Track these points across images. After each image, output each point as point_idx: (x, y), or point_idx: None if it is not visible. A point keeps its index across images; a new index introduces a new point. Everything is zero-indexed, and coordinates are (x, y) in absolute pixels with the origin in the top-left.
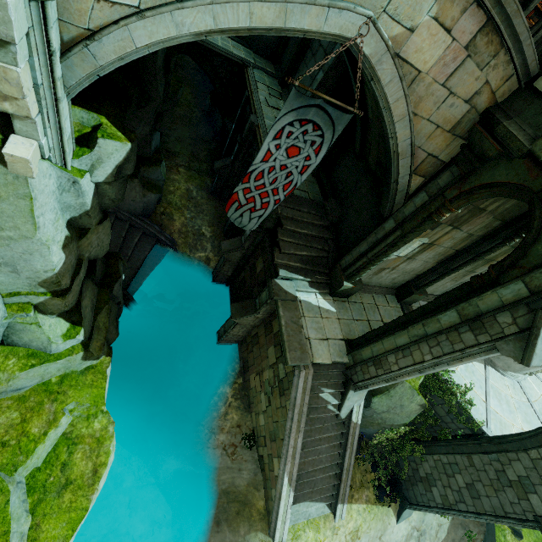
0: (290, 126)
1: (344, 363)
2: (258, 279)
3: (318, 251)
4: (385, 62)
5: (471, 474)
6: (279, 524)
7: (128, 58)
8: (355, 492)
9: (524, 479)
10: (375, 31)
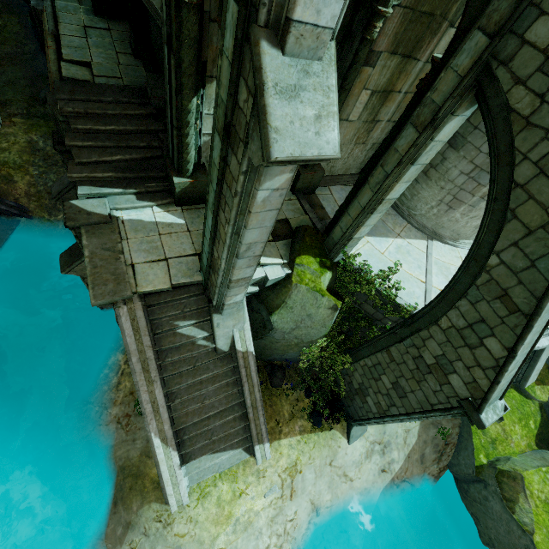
0: None
1: (202, 284)
2: None
3: (143, 151)
4: None
5: (393, 371)
6: (170, 489)
7: None
8: (283, 426)
9: (441, 359)
10: None
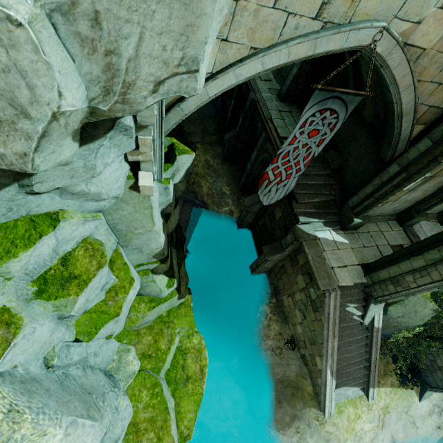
0: (314, 118)
1: (362, 283)
2: (279, 224)
3: (326, 196)
4: (395, 52)
5: None
6: (327, 403)
7: (201, 104)
8: (381, 379)
9: None
10: (387, 34)
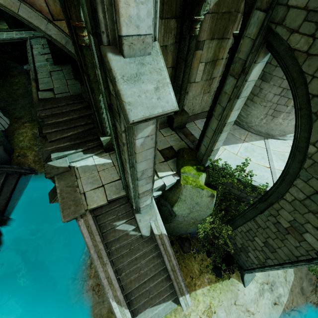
0: None
1: (126, 196)
2: None
3: (84, 126)
4: None
5: (262, 234)
6: None
7: None
8: (196, 280)
9: (294, 223)
10: None
